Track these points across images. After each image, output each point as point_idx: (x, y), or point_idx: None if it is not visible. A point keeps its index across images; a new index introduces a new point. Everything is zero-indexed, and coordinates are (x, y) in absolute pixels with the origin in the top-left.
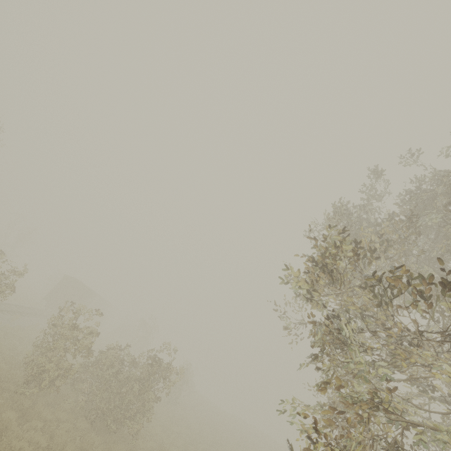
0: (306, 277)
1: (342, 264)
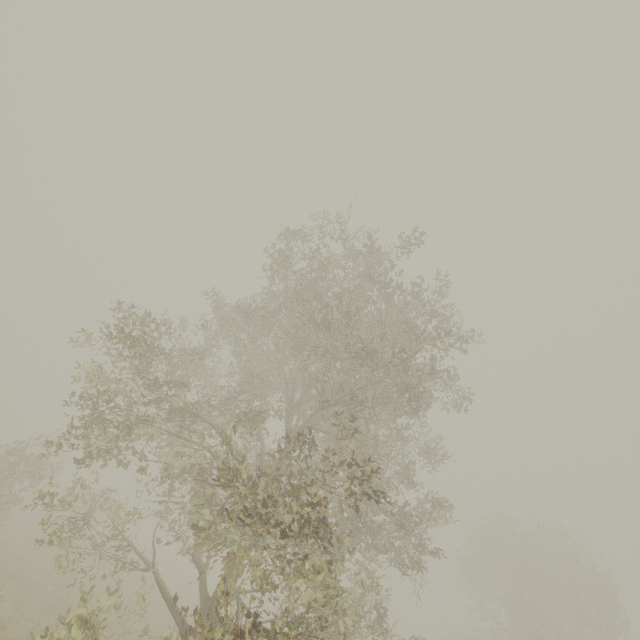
0: (101, 338)
1: (131, 331)
